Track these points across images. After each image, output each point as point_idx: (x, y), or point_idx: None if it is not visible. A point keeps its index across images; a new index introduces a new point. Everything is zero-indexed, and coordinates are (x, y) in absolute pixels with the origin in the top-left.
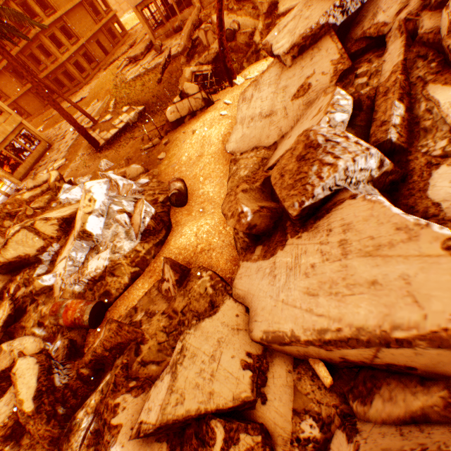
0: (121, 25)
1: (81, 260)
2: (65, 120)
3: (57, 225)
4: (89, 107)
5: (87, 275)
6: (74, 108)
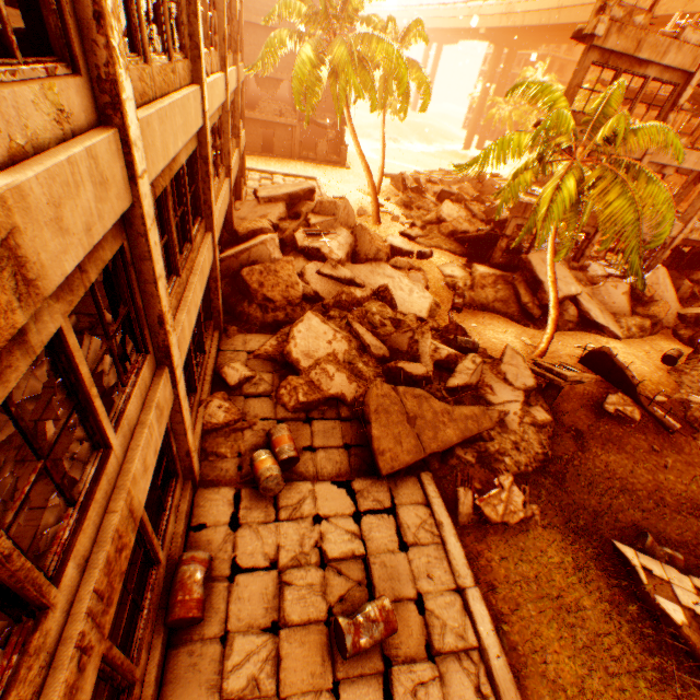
0: None
1: None
2: None
3: None
4: None
5: None
6: None
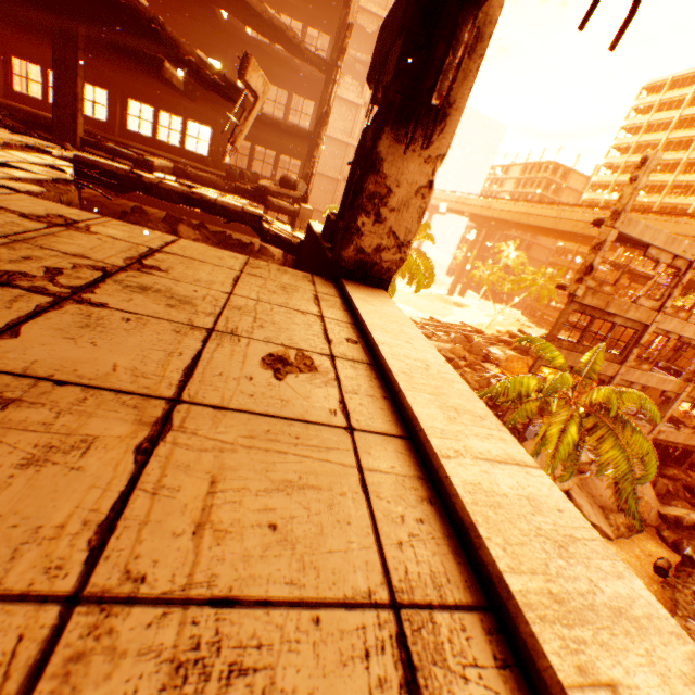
0: None
1: None
2: None
3: None
4: None
5: None
6: None
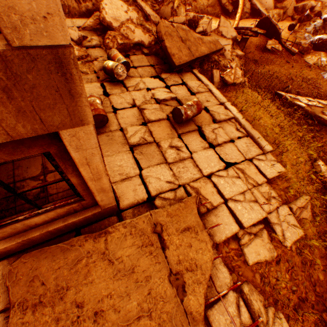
0: None
1: None
2: None
3: None
4: None
5: None
6: None
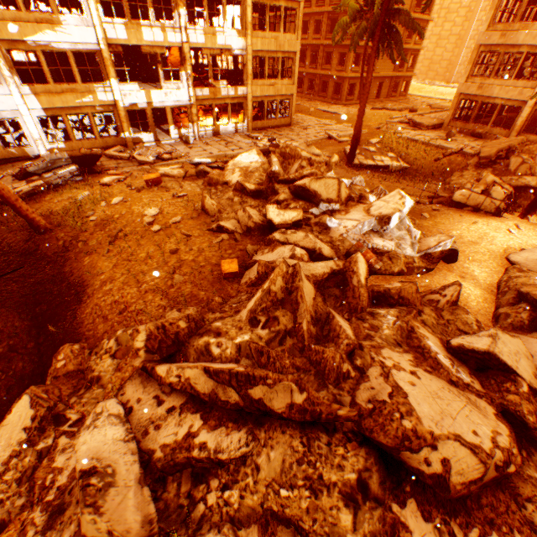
0: (407, 87)
1: (363, 231)
2: (310, 117)
3: (346, 195)
4: (340, 125)
5: (374, 244)
6: (322, 114)
